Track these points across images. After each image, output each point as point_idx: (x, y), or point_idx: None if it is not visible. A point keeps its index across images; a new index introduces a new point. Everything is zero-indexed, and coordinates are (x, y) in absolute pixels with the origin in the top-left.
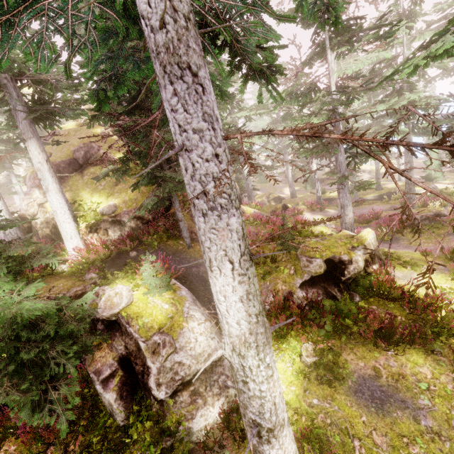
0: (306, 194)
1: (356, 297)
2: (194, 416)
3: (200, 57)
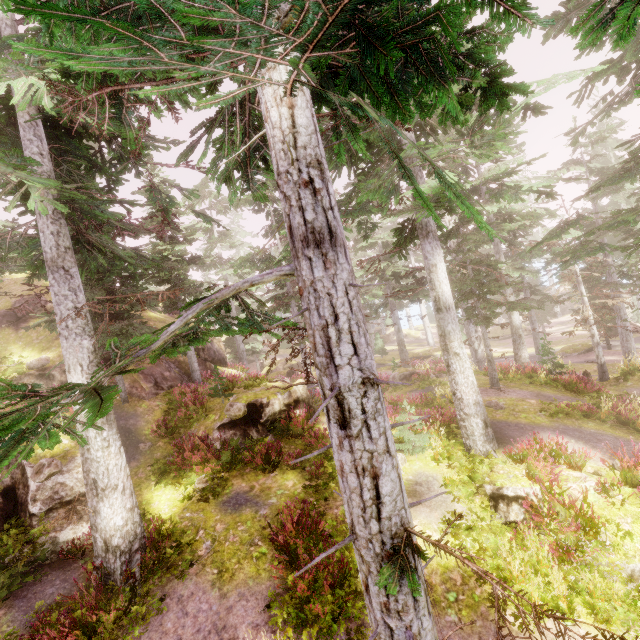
0: None
1: (269, 436)
2: (64, 529)
3: (73, 263)
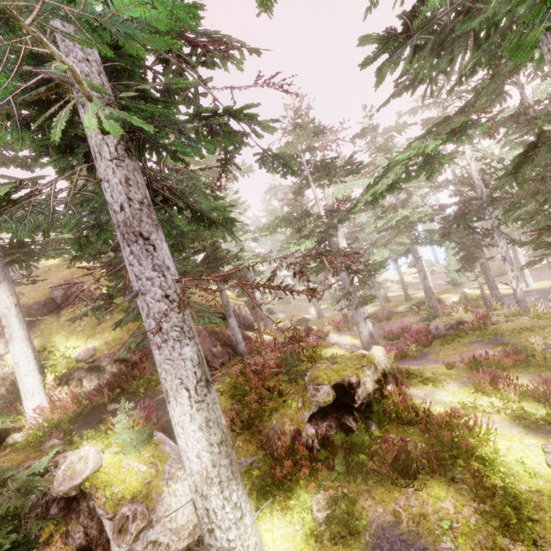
0: (334, 312)
1: (372, 426)
2: None
3: (153, 226)
